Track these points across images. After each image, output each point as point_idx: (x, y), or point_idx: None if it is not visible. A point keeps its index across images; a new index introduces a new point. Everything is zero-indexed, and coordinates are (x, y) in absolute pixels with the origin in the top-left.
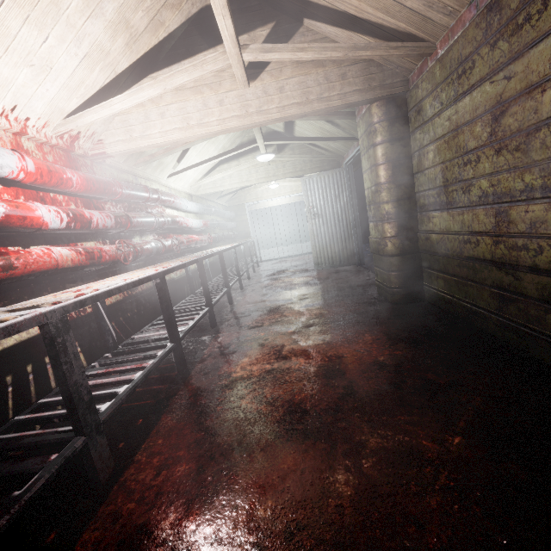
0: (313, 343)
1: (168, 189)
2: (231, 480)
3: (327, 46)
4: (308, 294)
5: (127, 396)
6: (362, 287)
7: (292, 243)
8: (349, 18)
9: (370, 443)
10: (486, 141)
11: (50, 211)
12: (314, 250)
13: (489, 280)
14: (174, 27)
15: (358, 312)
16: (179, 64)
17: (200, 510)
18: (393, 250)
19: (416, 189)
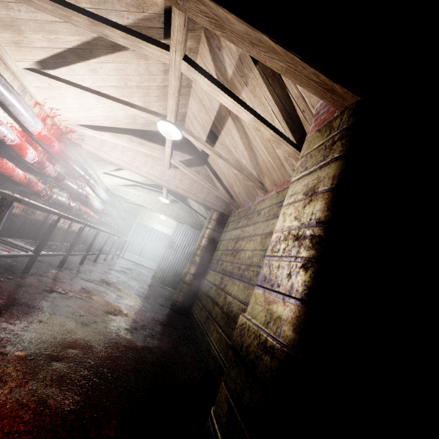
0: (113, 301)
1: (97, 178)
2: (26, 314)
3: (203, 180)
4: (133, 286)
5: None
6: (166, 298)
7: (153, 261)
8: (218, 177)
9: (103, 333)
10: (232, 249)
11: (33, 153)
12: (158, 266)
13: (208, 308)
14: (154, 130)
15: (151, 304)
16: (146, 141)
17: (4, 313)
18: (188, 280)
19: (213, 257)
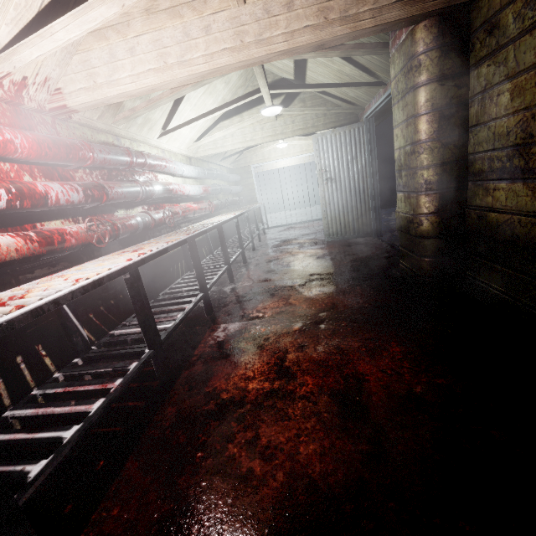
0: (324, 350)
1: (160, 151)
2: None
3: None
4: (318, 274)
5: (73, 447)
6: (381, 267)
7: (301, 206)
8: None
9: None
10: None
11: None
12: (325, 219)
13: None
14: None
15: (379, 305)
16: None
17: None
18: (431, 230)
19: (470, 149)
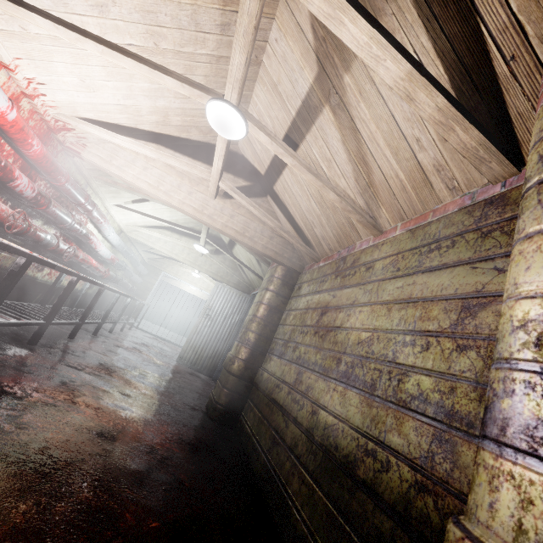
0: (114, 407)
1: (106, 212)
2: None
3: (268, 216)
4: (150, 373)
5: None
6: (199, 394)
7: (179, 332)
8: (289, 213)
9: (80, 496)
10: (314, 324)
11: None
12: (188, 343)
13: (275, 422)
14: (194, 139)
15: (177, 408)
16: (182, 155)
17: None
18: (236, 370)
19: (275, 335)
